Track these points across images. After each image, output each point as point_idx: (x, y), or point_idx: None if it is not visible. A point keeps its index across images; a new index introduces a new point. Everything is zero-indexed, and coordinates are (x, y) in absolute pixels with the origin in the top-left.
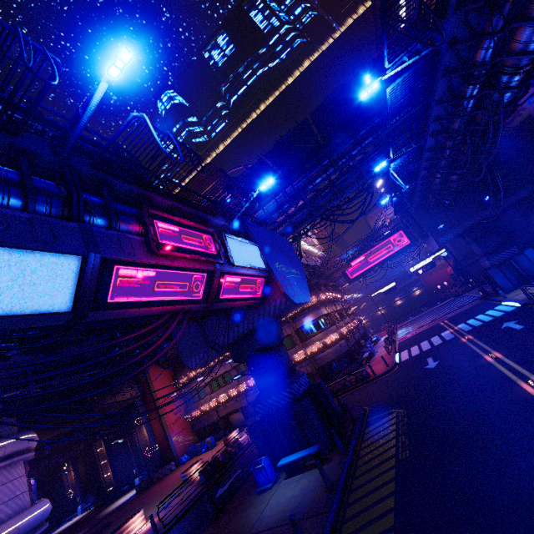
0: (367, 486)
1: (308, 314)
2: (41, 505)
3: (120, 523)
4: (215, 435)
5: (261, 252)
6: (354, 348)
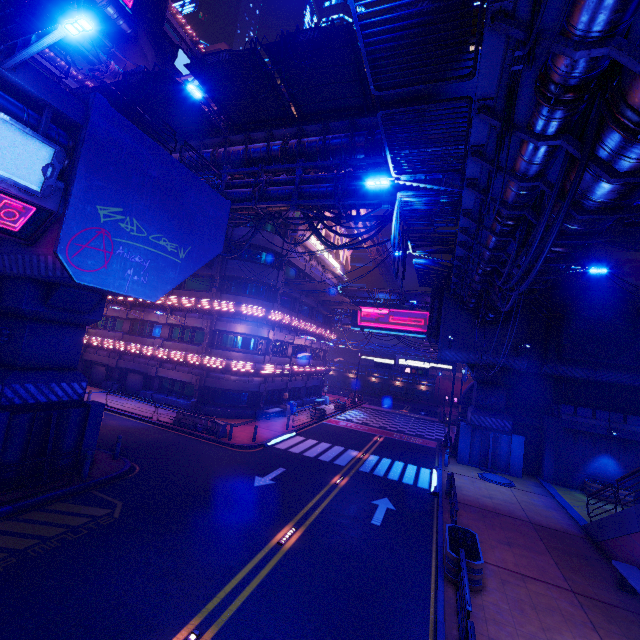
0: None
1: (239, 323)
2: None
3: None
4: None
5: (52, 161)
6: (275, 394)
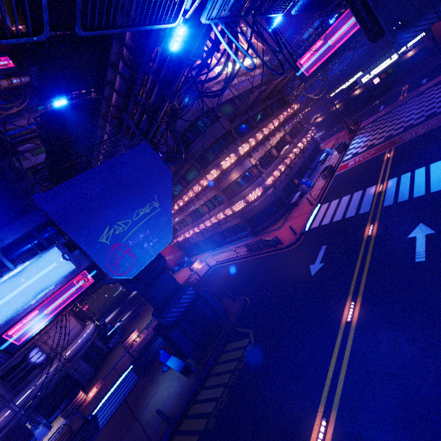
0: (182, 438)
1: (230, 175)
2: (83, 334)
3: (139, 319)
4: (193, 253)
5: (61, 252)
6: (288, 185)
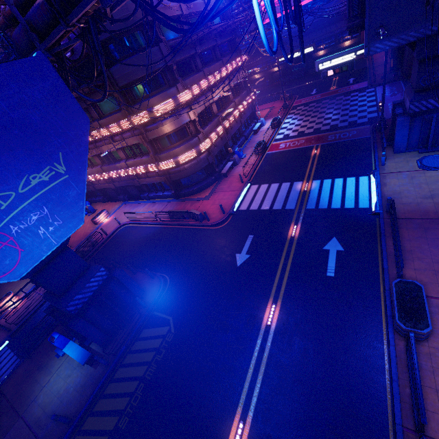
0: None
1: (162, 125)
2: None
3: None
4: (97, 199)
5: None
6: (221, 151)
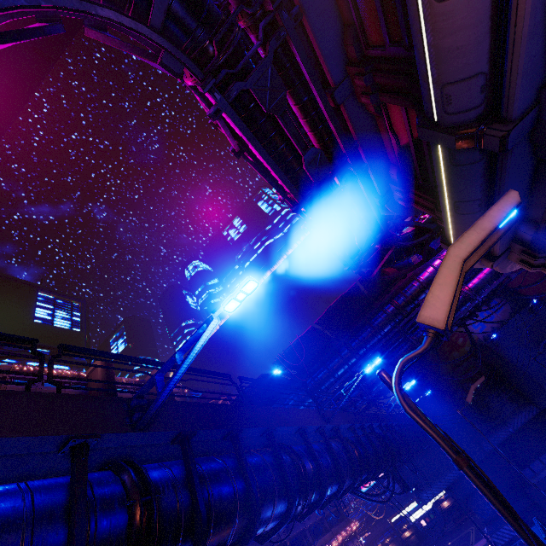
0: None
1: None
2: None
3: None
4: None
5: None
6: None
